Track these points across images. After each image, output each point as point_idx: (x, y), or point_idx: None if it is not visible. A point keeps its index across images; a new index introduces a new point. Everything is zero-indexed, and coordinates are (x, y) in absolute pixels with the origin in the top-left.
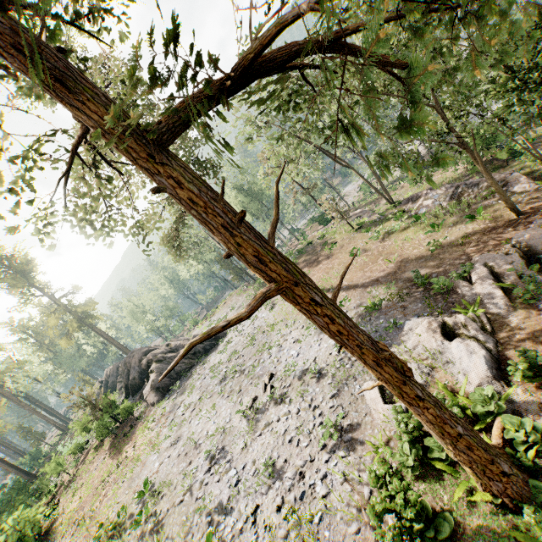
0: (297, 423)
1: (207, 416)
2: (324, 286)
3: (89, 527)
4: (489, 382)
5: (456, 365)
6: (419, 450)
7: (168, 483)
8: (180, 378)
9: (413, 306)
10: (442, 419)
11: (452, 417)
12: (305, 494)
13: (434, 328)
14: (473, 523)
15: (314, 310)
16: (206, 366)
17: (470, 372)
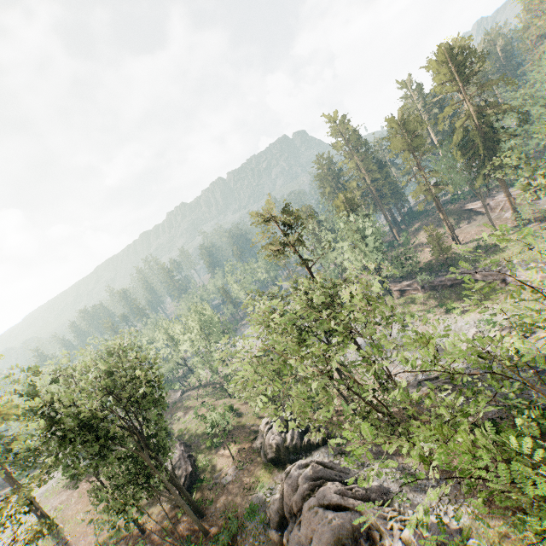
0: None
1: None
2: (64, 530)
3: None
4: None
5: None
6: None
7: None
8: None
9: None
10: None
11: None
12: None
13: None
14: None
15: None
16: None
17: None
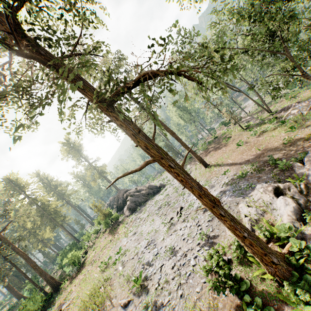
0: (189, 231)
1: (149, 224)
2: (218, 163)
3: (97, 263)
4: (293, 221)
5: (277, 211)
6: (243, 251)
7: (129, 250)
8: (141, 205)
9: (265, 176)
10: (234, 227)
11: (242, 228)
12: (185, 263)
13: (270, 189)
14: (261, 288)
15: (169, 170)
16: (153, 201)
17: (283, 215)
